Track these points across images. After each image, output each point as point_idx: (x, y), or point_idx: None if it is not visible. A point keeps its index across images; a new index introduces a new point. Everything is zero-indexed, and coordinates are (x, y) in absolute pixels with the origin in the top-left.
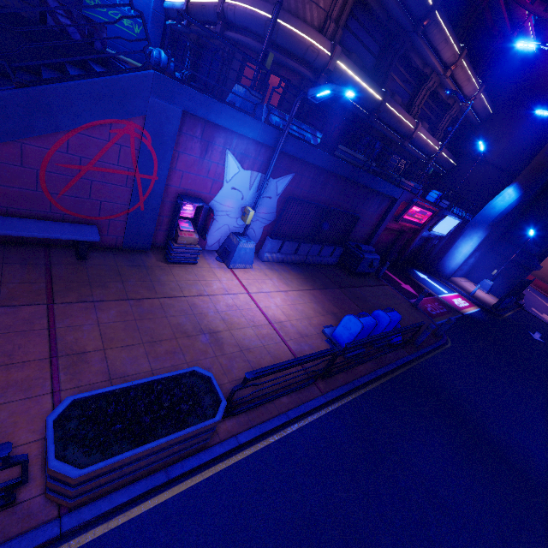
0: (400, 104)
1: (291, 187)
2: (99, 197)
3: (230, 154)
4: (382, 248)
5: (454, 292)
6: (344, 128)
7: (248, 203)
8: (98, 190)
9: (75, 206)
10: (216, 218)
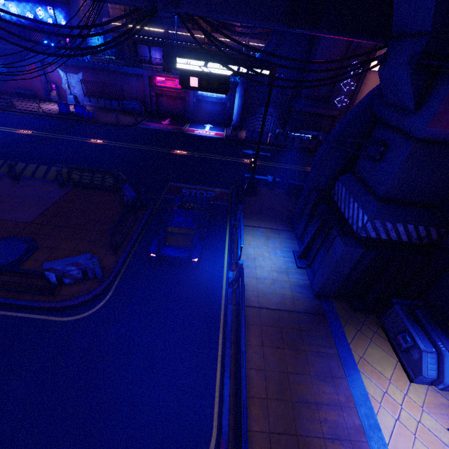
0: (193, 27)
1: (85, 77)
2: (36, 85)
3: (59, 69)
4: (177, 110)
5: (220, 132)
6: (163, 52)
7: (73, 84)
8: (35, 83)
9: (33, 88)
10: (67, 91)
